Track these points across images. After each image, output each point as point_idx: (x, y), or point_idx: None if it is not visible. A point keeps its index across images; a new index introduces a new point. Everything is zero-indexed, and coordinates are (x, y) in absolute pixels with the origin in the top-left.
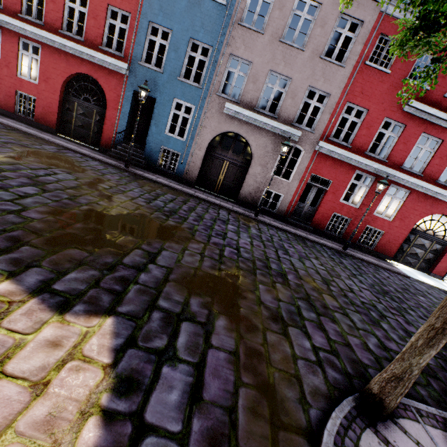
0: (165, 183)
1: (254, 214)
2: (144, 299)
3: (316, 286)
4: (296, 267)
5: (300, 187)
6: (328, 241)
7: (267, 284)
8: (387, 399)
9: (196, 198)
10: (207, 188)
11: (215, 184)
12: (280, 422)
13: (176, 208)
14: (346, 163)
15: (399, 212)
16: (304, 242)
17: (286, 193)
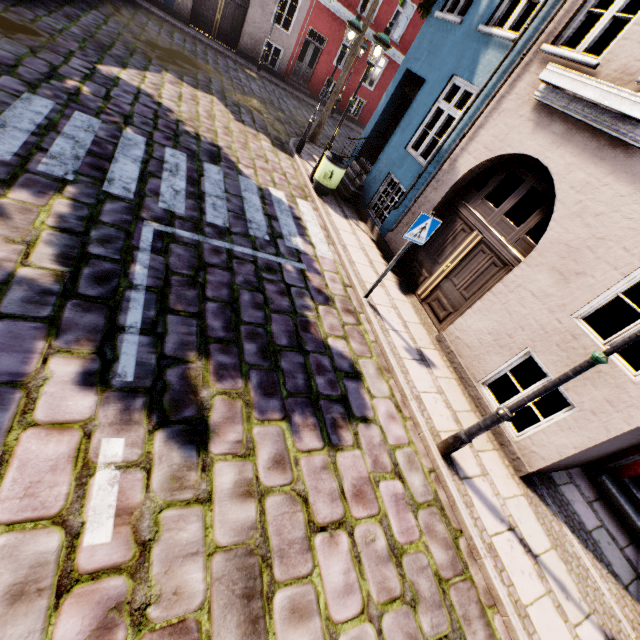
0: (163, 17)
1: (257, 69)
2: (221, 96)
3: (302, 121)
4: (291, 110)
5: (299, 43)
6: (321, 106)
7: (273, 110)
8: (315, 135)
9: (200, 42)
10: (204, 30)
11: (212, 26)
12: (281, 135)
13: (194, 50)
14: (341, 20)
15: (379, 83)
16: (300, 102)
17: (286, 48)
